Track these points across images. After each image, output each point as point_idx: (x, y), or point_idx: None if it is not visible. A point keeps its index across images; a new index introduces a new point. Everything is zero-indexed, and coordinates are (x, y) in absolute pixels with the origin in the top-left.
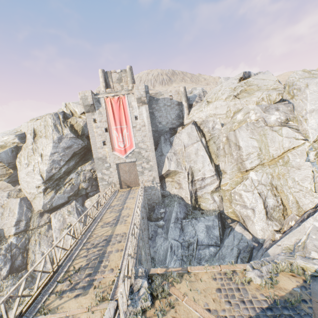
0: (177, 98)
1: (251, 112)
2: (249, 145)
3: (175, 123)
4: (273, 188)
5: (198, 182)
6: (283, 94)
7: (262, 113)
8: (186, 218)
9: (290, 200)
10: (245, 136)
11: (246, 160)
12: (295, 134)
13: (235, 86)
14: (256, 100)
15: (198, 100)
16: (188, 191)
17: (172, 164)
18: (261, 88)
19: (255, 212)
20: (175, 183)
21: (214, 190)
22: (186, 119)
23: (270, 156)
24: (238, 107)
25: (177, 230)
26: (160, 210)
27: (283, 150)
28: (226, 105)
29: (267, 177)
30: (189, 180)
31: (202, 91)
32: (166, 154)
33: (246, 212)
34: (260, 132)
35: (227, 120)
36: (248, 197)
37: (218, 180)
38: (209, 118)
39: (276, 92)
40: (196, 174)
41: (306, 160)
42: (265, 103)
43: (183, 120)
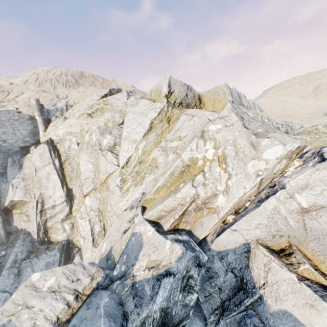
0: (28, 111)
1: (93, 134)
2: (87, 169)
3: (29, 141)
4: (100, 213)
5: (49, 210)
6: (124, 117)
7: (99, 136)
8: (26, 259)
9: (109, 225)
10: (85, 160)
11: (84, 185)
12: (114, 160)
13: (93, 104)
14: (104, 121)
15: (59, 115)
16: (35, 224)
17: (18, 192)
18: (113, 108)
19: (86, 240)
20: (24, 214)
21: (65, 217)
22: (42, 136)
23: (100, 181)
24: (90, 127)
25: (10, 278)
26: (1, 253)
27: (107, 175)
28: (79, 124)
29: (97, 202)
30: (37, 209)
31: (67, 105)
32: (11, 181)
33: (80, 241)
34: (96, 156)
35: (82, 139)
36: (82, 225)
37: (69, 206)
38: (66, 136)
39: (118, 115)
40: (47, 201)
41: (117, 185)
42: (111, 124)
43: (39, 138)
